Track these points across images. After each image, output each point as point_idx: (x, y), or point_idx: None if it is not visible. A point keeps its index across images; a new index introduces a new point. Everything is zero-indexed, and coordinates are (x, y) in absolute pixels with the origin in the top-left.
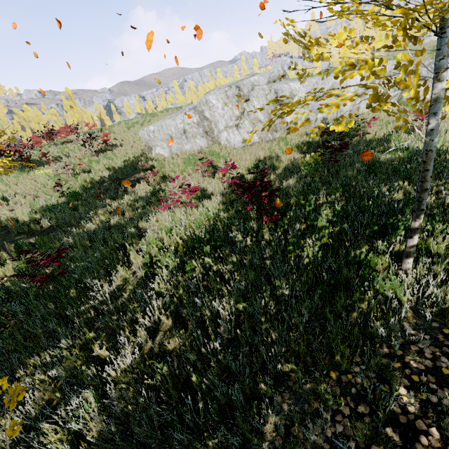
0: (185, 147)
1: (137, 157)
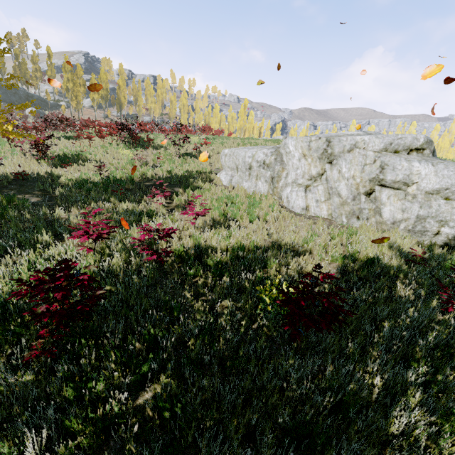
0: (243, 184)
1: (203, 173)
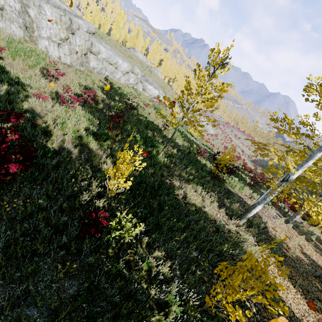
0: None
1: None
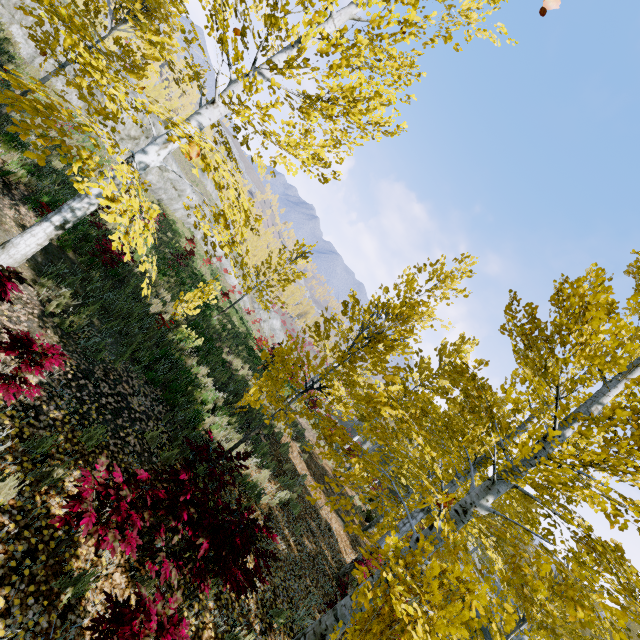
0: (58, 83)
1: None
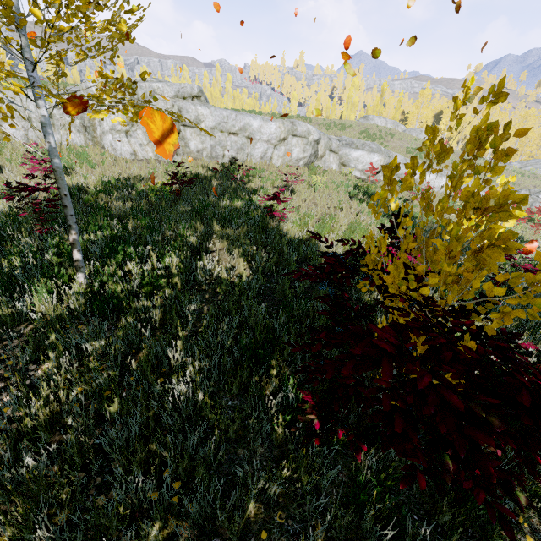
0: None
1: None
